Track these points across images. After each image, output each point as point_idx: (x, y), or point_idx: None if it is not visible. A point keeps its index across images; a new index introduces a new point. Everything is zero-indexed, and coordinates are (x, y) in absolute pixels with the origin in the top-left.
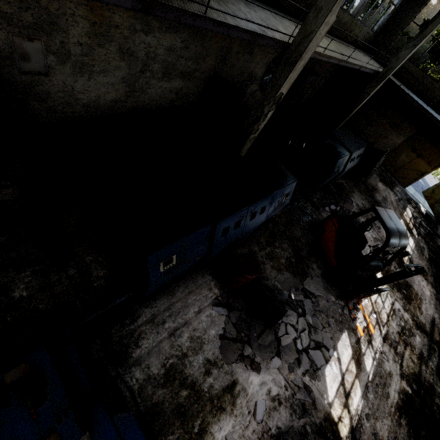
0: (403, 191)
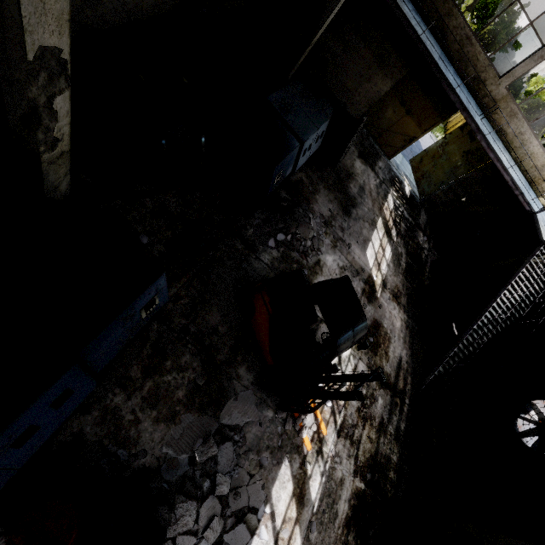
0: (388, 166)
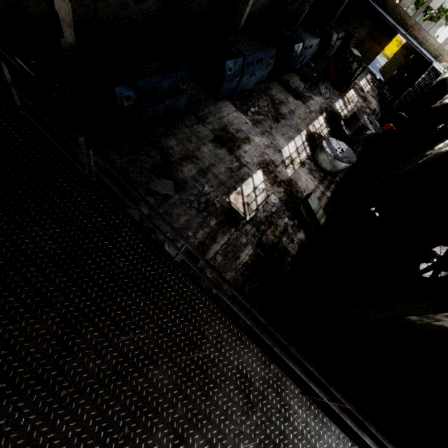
0: (367, 67)
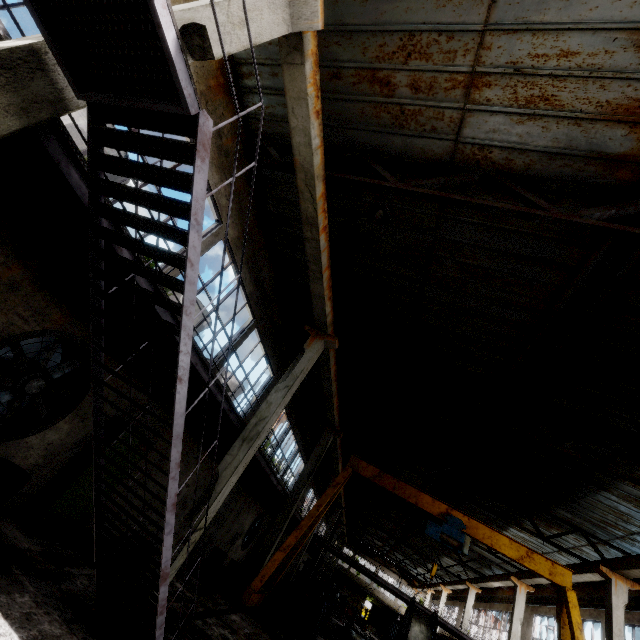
0: None
